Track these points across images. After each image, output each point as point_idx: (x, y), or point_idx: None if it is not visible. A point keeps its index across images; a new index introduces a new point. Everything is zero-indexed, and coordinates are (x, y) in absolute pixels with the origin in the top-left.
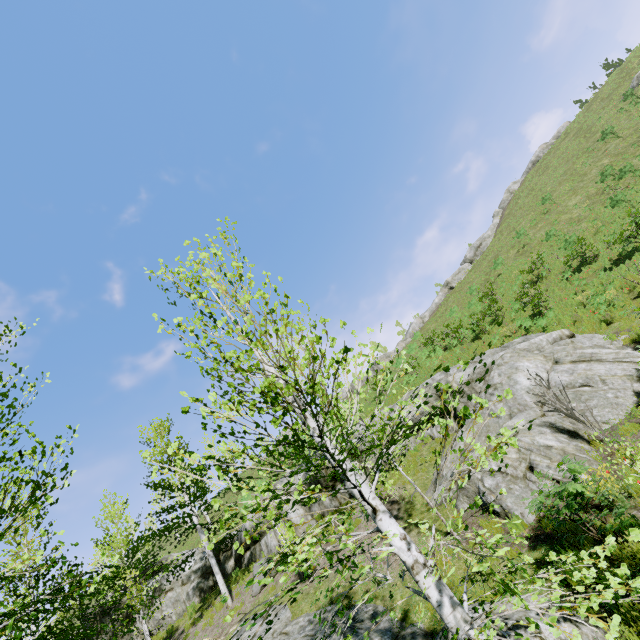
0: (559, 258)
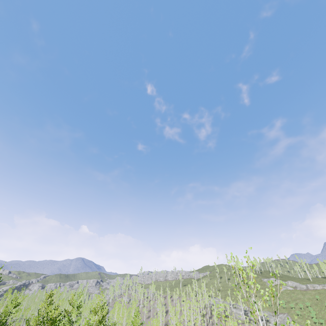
0: None
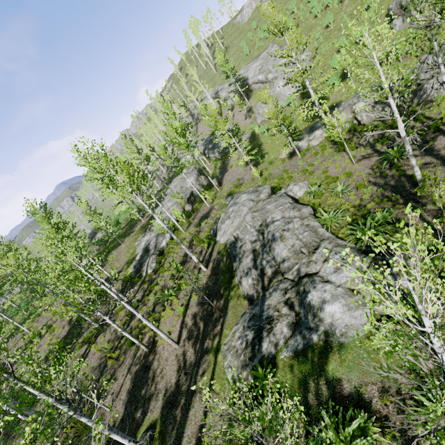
0: None
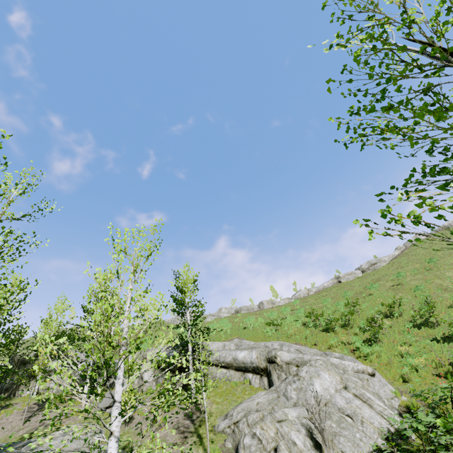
0: (414, 309)
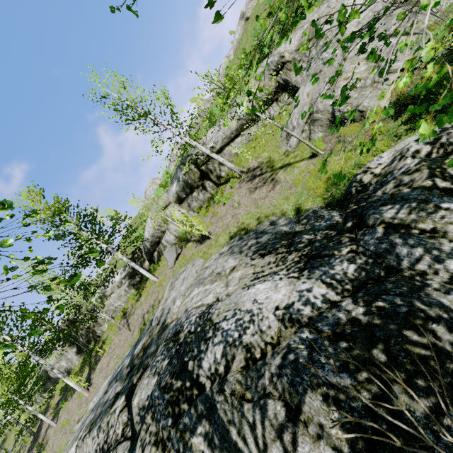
0: None
